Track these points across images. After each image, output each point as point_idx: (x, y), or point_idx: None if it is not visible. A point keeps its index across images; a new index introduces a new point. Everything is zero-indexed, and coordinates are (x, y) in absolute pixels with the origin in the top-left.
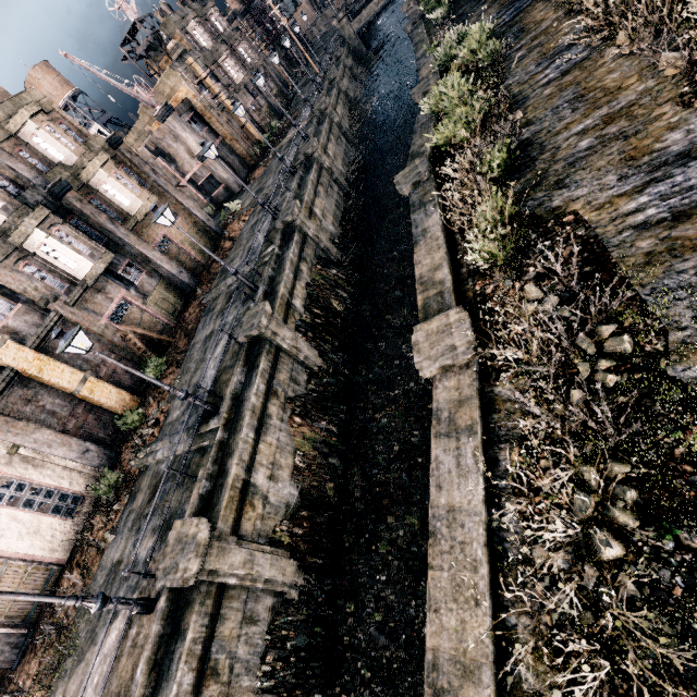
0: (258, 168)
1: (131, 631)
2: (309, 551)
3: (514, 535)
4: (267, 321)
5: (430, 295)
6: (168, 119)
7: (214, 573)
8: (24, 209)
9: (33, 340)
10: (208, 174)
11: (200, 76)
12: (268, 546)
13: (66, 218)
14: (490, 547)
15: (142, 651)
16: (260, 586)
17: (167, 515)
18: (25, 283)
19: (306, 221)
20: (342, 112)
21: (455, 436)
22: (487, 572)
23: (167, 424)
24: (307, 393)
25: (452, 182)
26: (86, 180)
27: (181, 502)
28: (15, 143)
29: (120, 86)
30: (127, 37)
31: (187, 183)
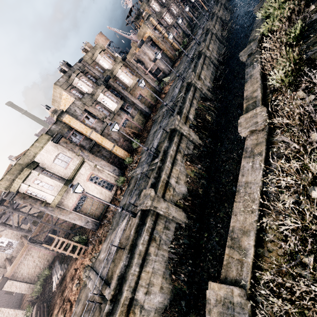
0: (177, 62)
1: (129, 222)
2: (190, 212)
3: (273, 191)
4: (178, 123)
5: (249, 103)
6: (142, 46)
7: (155, 208)
8: (97, 86)
9: (100, 131)
10: (156, 67)
11: (155, 25)
12: (174, 205)
13: (109, 89)
14: (261, 195)
15: (133, 227)
16: (171, 218)
17: (140, 190)
18: (97, 112)
19: (197, 81)
20: (218, 28)
21: (252, 157)
22: (258, 202)
23: (140, 162)
24: (193, 153)
25: (269, 50)
26: (115, 74)
27: (145, 186)
28: (94, 63)
29: (126, 36)
30: (128, 15)
31: (148, 72)
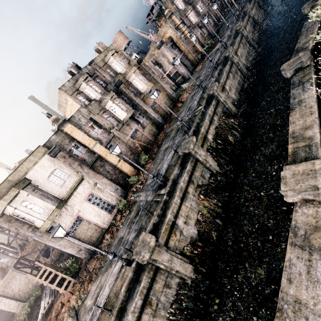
0: (198, 66)
1: (122, 269)
2: (199, 263)
3: None
4: (193, 146)
5: (299, 146)
6: (161, 47)
7: (154, 261)
8: (106, 93)
9: (105, 143)
10: (175, 71)
11: (177, 24)
12: (180, 255)
13: (120, 95)
14: None
15: (124, 281)
16: (174, 272)
17: (140, 226)
18: (104, 121)
19: (220, 93)
20: (249, 29)
21: (308, 250)
22: None
23: (145, 185)
24: (208, 184)
25: None
26: (128, 79)
27: (146, 222)
28: (106, 66)
29: (144, 36)
30: (149, 13)
31: (166, 76)
